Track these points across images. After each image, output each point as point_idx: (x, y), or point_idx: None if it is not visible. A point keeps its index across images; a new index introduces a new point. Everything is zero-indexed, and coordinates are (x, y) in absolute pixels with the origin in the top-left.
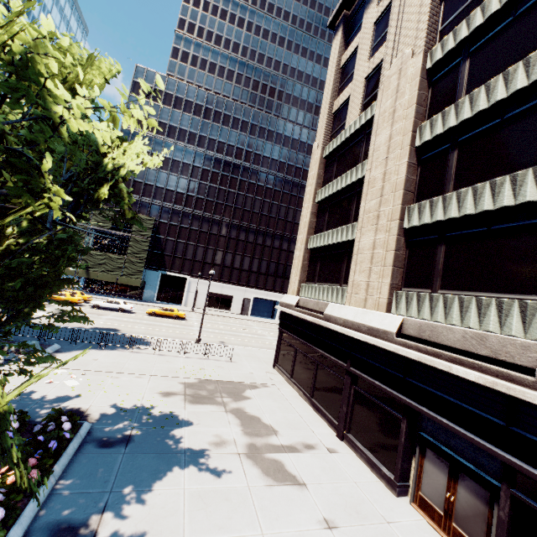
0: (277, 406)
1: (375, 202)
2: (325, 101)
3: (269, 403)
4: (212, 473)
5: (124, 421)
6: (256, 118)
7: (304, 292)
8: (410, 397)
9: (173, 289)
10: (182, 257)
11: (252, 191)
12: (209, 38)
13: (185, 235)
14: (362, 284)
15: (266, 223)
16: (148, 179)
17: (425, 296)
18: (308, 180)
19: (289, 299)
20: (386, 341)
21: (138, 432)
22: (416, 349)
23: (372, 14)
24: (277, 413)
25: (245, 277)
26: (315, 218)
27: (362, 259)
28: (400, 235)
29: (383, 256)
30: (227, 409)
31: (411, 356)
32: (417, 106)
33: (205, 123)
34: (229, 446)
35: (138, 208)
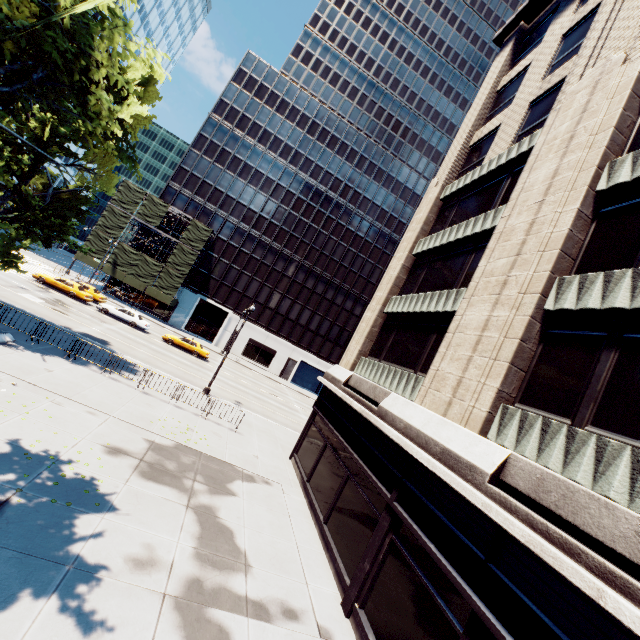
0: (269, 520)
1: (505, 262)
2: (463, 130)
3: (260, 511)
4: (92, 626)
5: (14, 475)
6: (368, 150)
7: (362, 368)
8: (489, 603)
9: (209, 321)
10: (231, 286)
11: (338, 234)
12: (342, 44)
13: (242, 261)
14: (449, 379)
15: (343, 276)
16: (220, 184)
17: (560, 428)
18: (411, 224)
19: (338, 371)
20: (469, 482)
21: (20, 501)
22: (525, 520)
23: (564, 24)
24: (264, 532)
25: (298, 333)
26: (406, 275)
27: (461, 341)
28: (536, 318)
29: (498, 344)
30: (192, 502)
31: (514, 530)
32: (615, 132)
33: (306, 139)
34: (156, 574)
35: (198, 214)
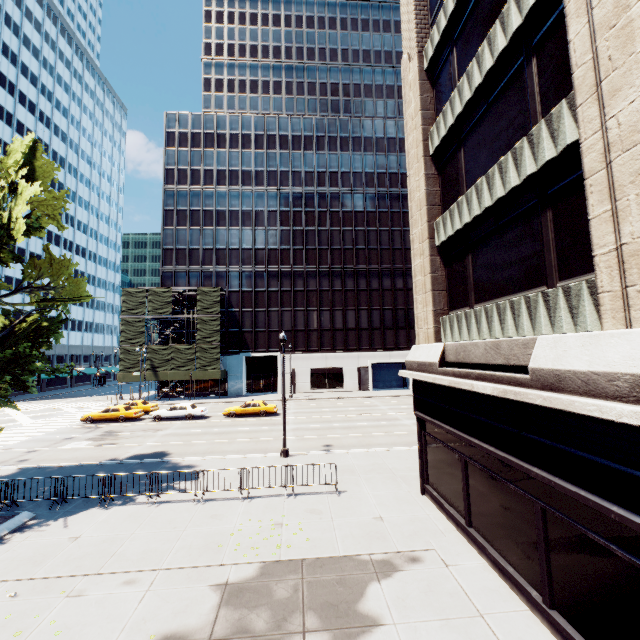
0: None
1: None
2: None
3: (433, 637)
4: None
5: None
6: (321, 128)
7: (452, 331)
8: None
9: (264, 373)
10: (266, 329)
11: (338, 222)
12: (242, 53)
13: (263, 301)
14: None
15: (365, 259)
16: (205, 243)
17: None
18: (406, 127)
19: (421, 352)
20: None
21: None
22: None
23: None
24: None
25: (353, 338)
26: (437, 185)
27: None
28: None
29: None
30: None
31: None
32: None
33: (258, 155)
34: None
35: (201, 281)
